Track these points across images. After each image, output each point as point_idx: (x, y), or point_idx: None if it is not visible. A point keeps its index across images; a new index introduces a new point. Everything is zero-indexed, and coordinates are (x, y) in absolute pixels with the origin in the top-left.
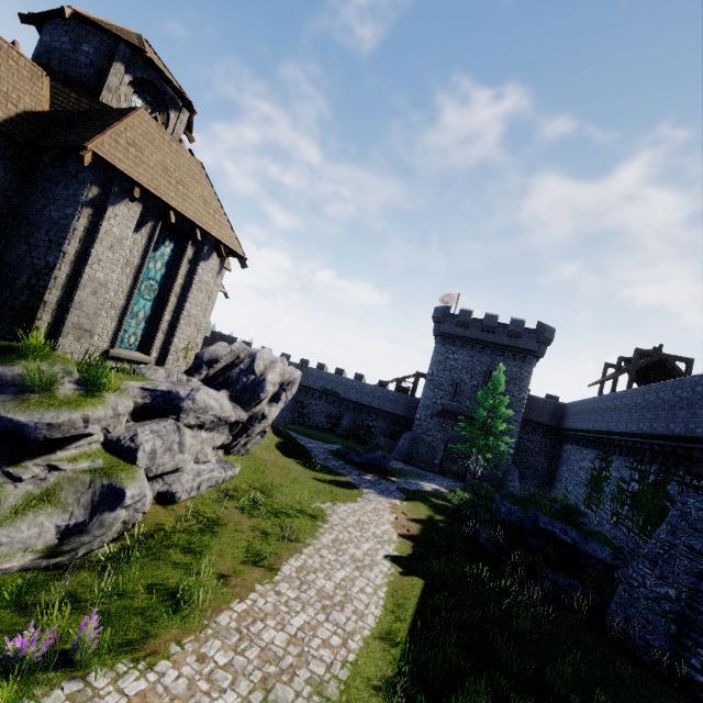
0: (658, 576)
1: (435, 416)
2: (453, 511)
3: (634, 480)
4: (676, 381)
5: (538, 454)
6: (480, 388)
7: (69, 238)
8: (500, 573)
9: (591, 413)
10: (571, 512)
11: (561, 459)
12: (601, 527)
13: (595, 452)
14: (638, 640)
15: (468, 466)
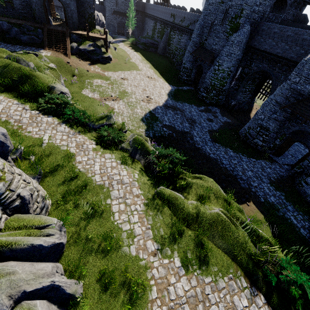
0: (163, 44)
1: (112, 14)
2: (132, 43)
3: (160, 28)
4: (167, 8)
5: (140, 22)
6: (123, 0)
7: (93, 6)
8: (145, 50)
9: (153, 10)
10: (152, 37)
11: (145, 23)
12: (155, 39)
13: (154, 21)
14: (160, 53)
15: (124, 30)
